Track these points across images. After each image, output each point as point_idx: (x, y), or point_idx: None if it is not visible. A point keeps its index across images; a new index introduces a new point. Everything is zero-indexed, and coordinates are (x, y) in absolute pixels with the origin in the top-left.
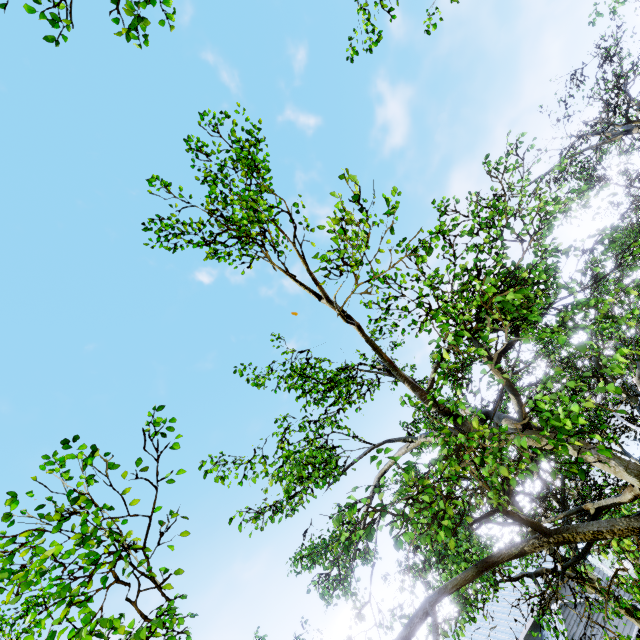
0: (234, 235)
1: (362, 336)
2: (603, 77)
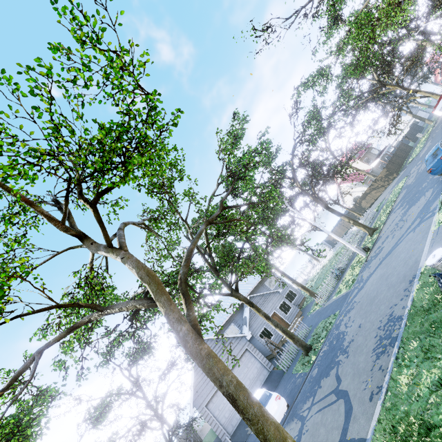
0: None
1: None
2: None
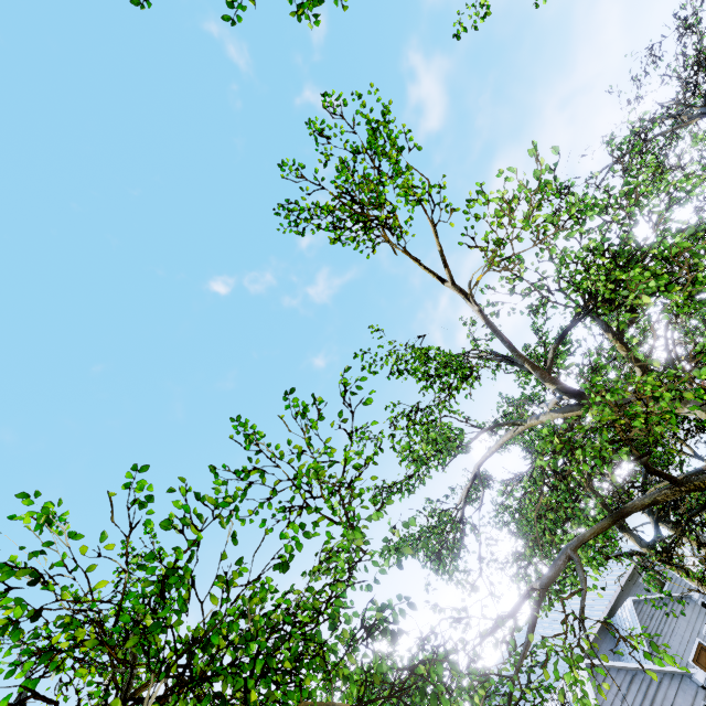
0: (356, 220)
1: (483, 319)
2: (683, 52)
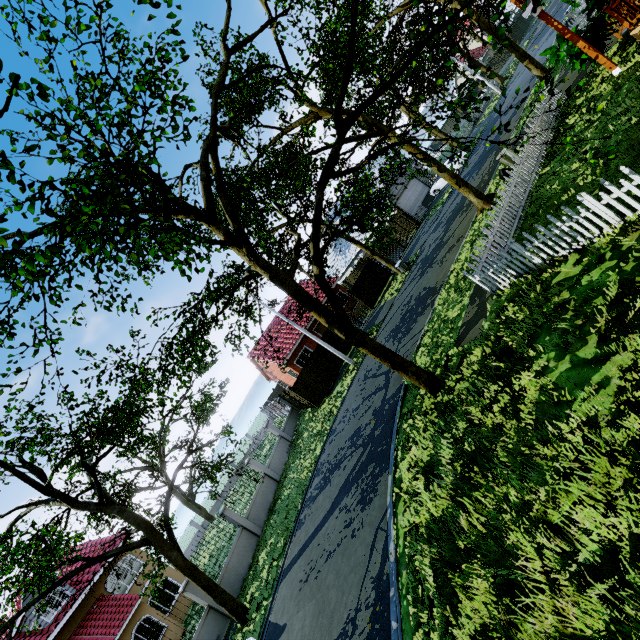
0: None
1: None
2: None
